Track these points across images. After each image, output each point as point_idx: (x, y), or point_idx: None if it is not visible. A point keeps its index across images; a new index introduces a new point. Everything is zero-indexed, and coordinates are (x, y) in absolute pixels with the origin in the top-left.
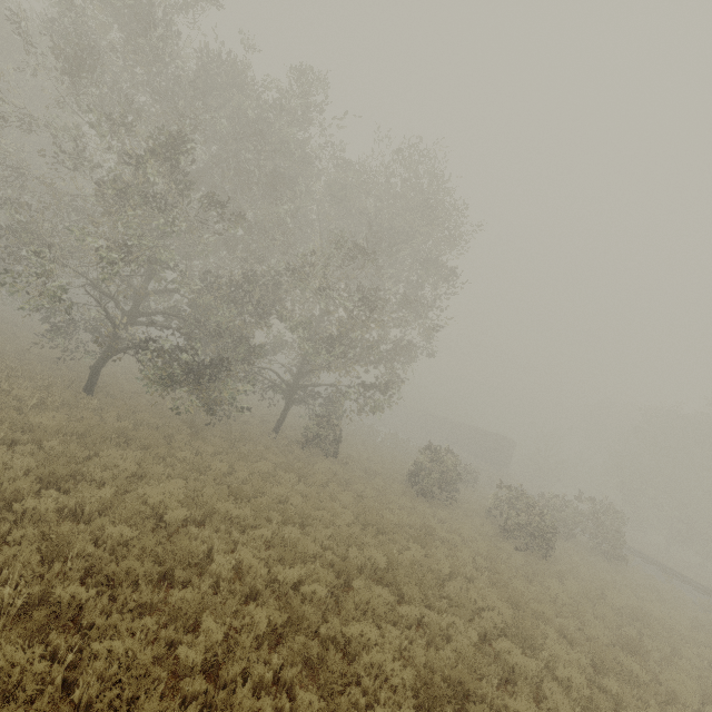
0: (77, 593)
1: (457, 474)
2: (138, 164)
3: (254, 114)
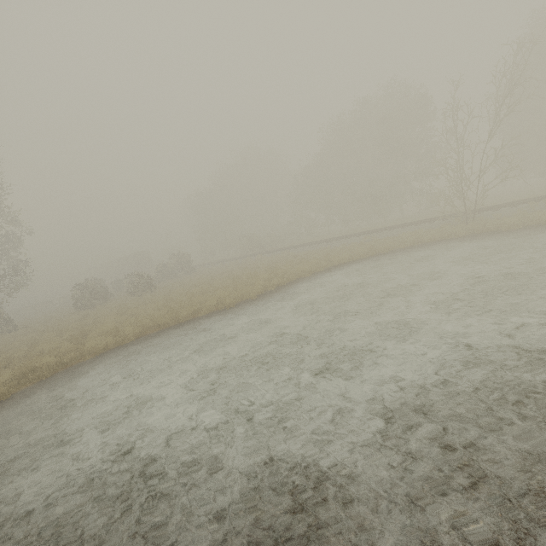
0: None
1: (101, 287)
2: None
3: None
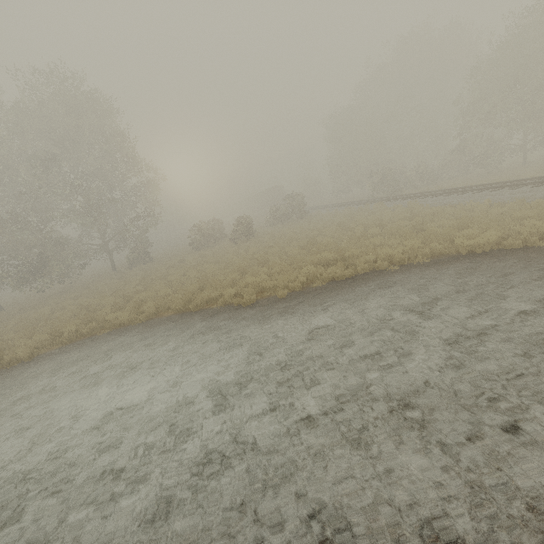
0: (8, 336)
1: (212, 229)
2: None
3: None
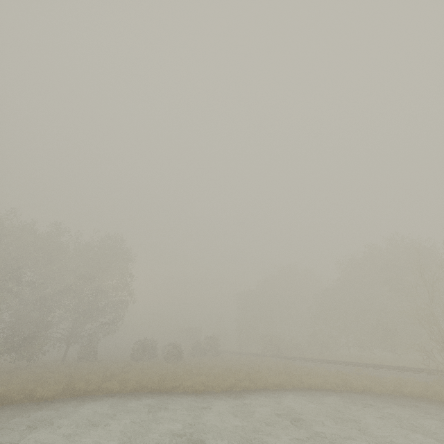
0: (16, 385)
1: (151, 347)
2: (1, 277)
3: (41, 244)
